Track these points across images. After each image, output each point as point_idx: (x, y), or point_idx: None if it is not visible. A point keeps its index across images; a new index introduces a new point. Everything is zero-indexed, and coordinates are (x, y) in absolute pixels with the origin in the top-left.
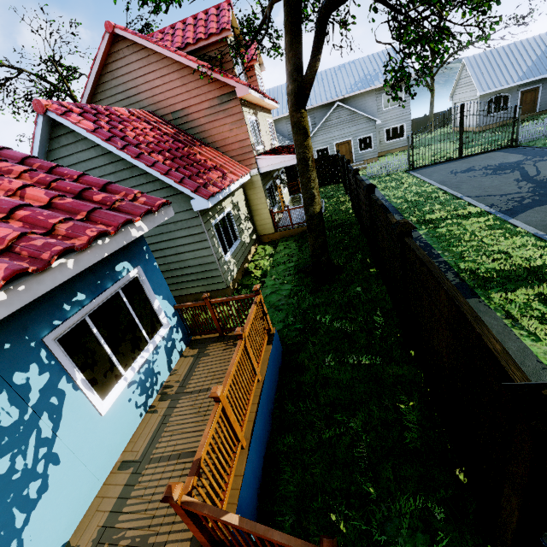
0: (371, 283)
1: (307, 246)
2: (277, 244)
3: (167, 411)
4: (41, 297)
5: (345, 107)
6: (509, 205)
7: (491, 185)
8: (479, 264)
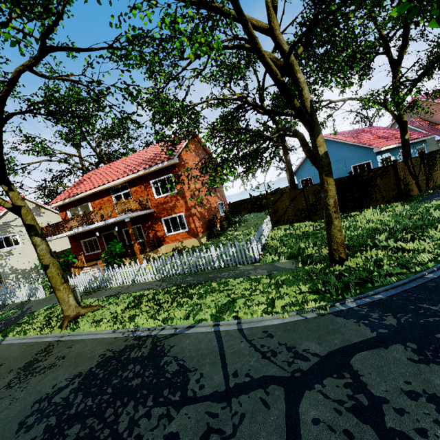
0: None
1: None
2: None
3: None
4: (416, 143)
5: None
6: None
7: None
8: None
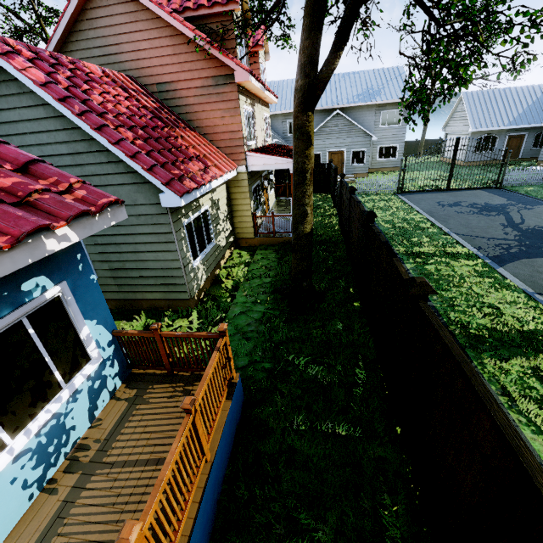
0: (354, 320)
1: (287, 260)
2: (255, 250)
3: (70, 494)
4: None
5: (344, 116)
6: (497, 251)
7: (477, 225)
8: (470, 317)
